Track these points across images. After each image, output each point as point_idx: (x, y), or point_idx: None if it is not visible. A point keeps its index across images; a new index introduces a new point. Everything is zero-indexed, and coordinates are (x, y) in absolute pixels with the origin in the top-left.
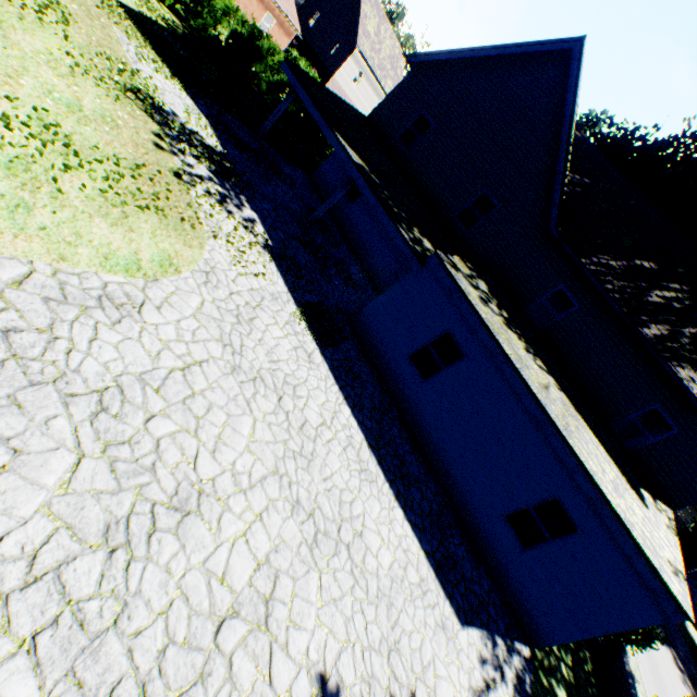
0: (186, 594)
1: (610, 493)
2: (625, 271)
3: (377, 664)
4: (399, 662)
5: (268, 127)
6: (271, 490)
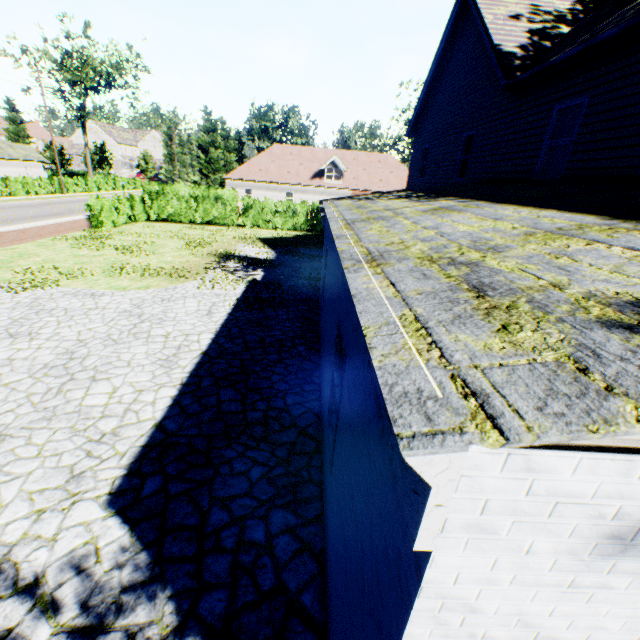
0: None
1: (375, 242)
2: None
3: None
4: None
5: None
6: (66, 344)
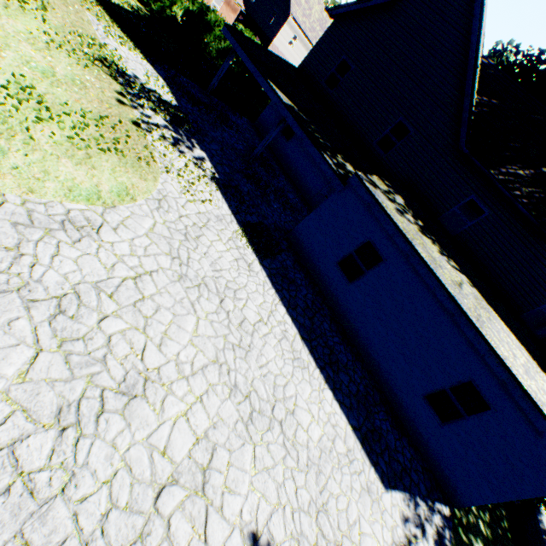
0: (130, 465)
1: (521, 376)
2: (533, 178)
3: (306, 524)
4: (326, 522)
5: (215, 84)
6: (211, 376)
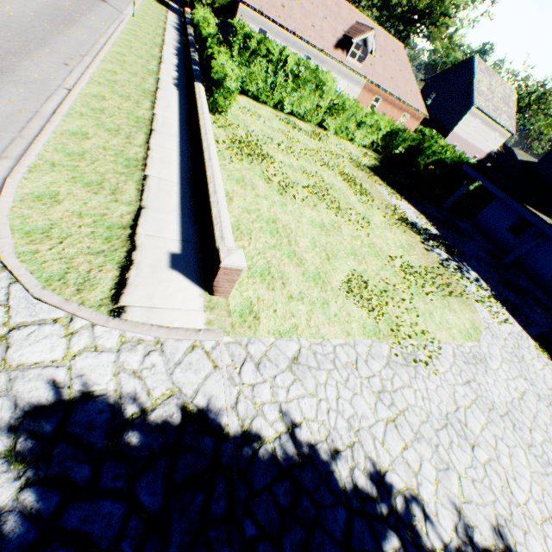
0: None
1: None
2: None
3: None
4: None
5: (449, 203)
6: None
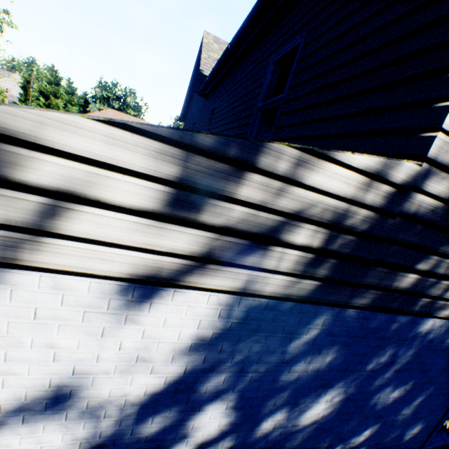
0: None
1: None
2: None
3: None
4: None
5: None
6: None
